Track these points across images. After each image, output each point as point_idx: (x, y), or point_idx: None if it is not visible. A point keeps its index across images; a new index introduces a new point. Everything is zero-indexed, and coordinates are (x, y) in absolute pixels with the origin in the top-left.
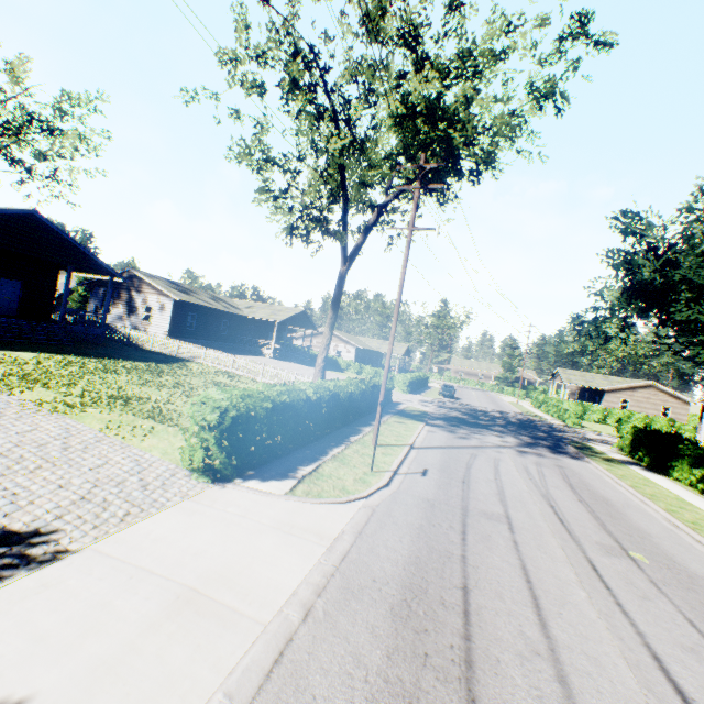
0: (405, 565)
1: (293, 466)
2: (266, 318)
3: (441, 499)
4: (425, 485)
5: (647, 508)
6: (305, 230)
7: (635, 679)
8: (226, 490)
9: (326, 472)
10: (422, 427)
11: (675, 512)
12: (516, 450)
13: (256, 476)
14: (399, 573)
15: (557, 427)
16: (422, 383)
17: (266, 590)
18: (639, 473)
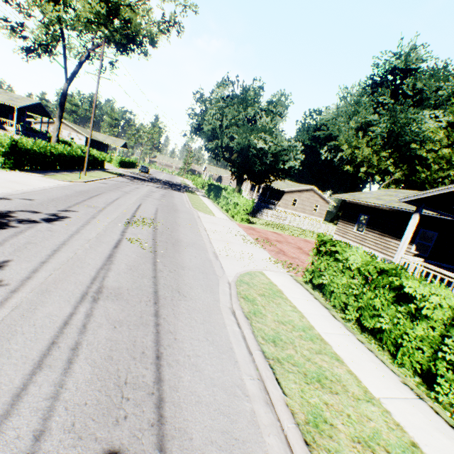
0: (84, 190)
1: (43, 173)
2: (6, 102)
3: (107, 187)
4: (103, 185)
5: (185, 199)
6: (37, 54)
7: (133, 203)
8: (13, 172)
9: (59, 176)
10: (116, 176)
11: (193, 200)
12: (156, 187)
13: (26, 172)
14: (82, 190)
15: (190, 187)
16: (132, 165)
17: (38, 185)
18: (199, 197)
